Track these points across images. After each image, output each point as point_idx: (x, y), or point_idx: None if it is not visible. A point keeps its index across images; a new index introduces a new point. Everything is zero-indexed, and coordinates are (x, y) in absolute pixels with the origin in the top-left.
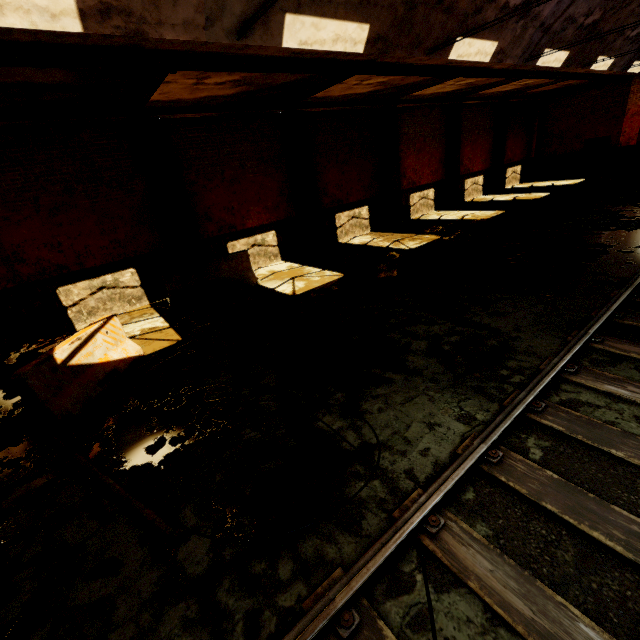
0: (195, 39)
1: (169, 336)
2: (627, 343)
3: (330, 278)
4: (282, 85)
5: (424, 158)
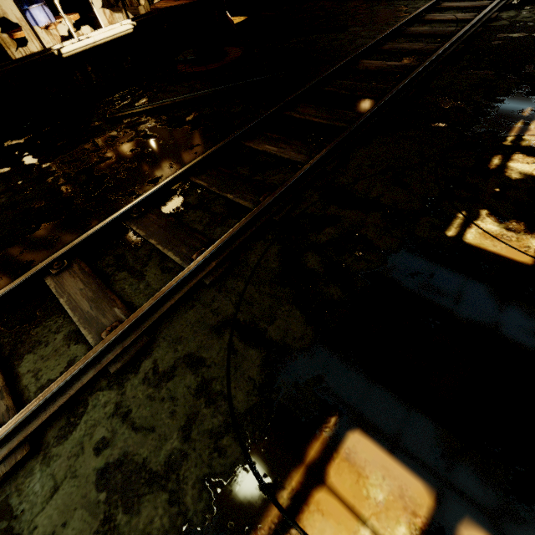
0: None
1: (236, 18)
2: None
3: None
4: None
5: None
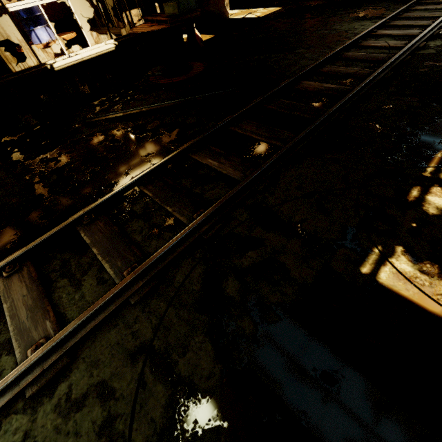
0: None
1: (205, 36)
2: None
3: (275, 9)
4: None
5: None
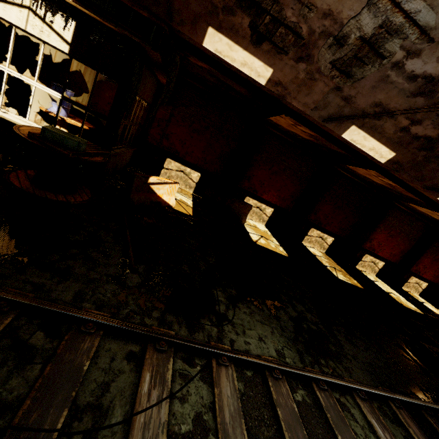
0: (304, 111)
1: (188, 210)
2: (415, 423)
3: (280, 251)
4: (333, 150)
5: (392, 242)
